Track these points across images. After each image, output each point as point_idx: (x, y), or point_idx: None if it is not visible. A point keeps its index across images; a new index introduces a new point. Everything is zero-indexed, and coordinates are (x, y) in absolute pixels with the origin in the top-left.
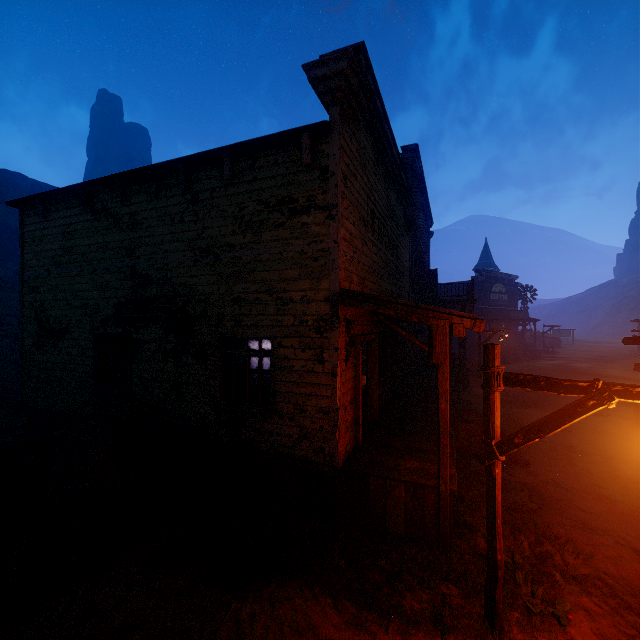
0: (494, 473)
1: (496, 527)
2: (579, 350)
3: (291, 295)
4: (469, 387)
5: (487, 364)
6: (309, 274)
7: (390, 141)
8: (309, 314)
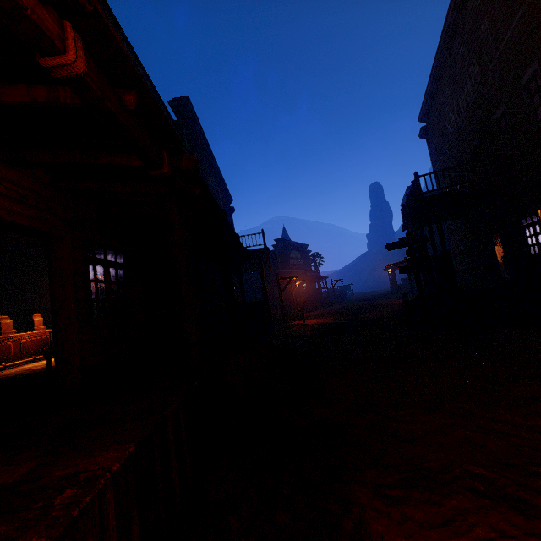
0: None
1: None
2: (358, 297)
3: None
4: (275, 332)
5: None
6: None
7: None
8: None
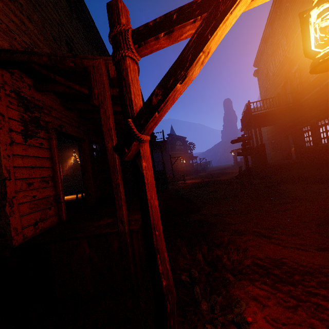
0: (141, 168)
1: (154, 242)
2: (214, 168)
3: None
4: (169, 187)
5: (113, 26)
6: None
7: (82, 4)
8: None
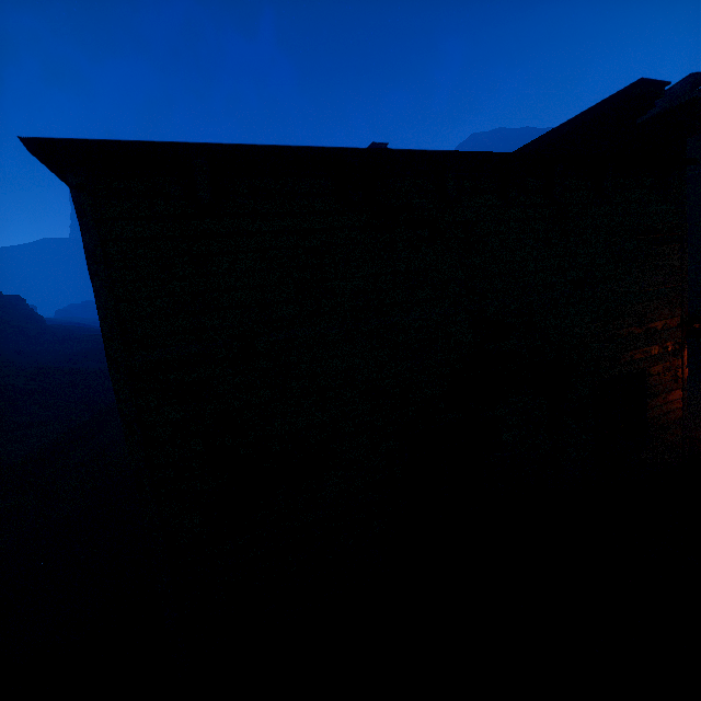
0: None
1: None
2: None
3: (655, 325)
4: None
5: None
6: (668, 303)
7: None
8: (668, 340)
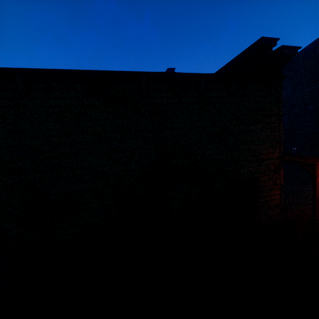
0: None
1: None
2: None
3: (263, 156)
4: None
5: None
6: (271, 146)
7: None
8: (271, 164)
